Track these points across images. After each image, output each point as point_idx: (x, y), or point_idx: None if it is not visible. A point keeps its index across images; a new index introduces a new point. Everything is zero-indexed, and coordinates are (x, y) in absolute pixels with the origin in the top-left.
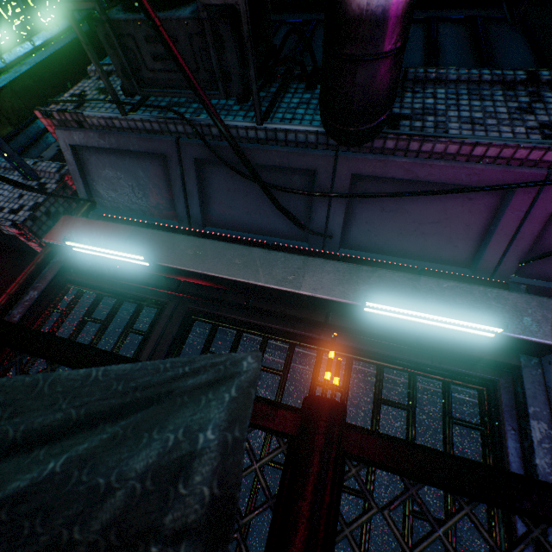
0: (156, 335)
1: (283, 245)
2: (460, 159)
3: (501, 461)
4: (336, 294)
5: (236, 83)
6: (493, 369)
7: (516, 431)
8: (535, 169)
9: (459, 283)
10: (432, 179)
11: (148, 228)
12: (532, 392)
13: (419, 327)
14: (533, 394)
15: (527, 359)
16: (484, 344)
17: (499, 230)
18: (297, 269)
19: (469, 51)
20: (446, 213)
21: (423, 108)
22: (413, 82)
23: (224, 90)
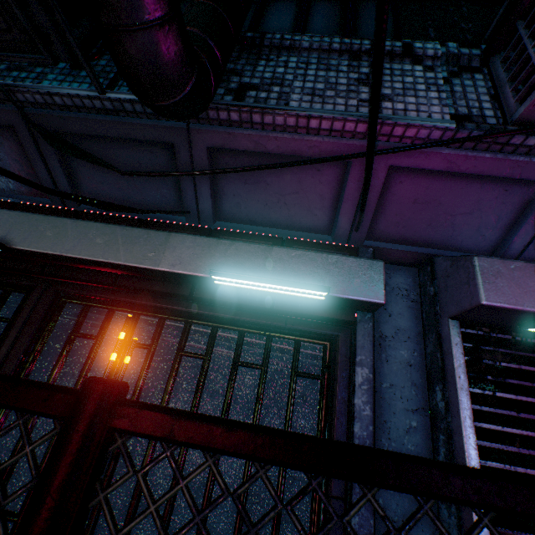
0: (21, 321)
1: (157, 220)
2: (301, 131)
3: (331, 404)
4: (193, 269)
5: (60, 46)
6: (337, 326)
7: (346, 378)
8: (364, 141)
9: (306, 251)
10: (280, 152)
11: (14, 207)
12: (362, 343)
13: (273, 294)
14: (362, 345)
15: (363, 315)
16: (328, 305)
17: (346, 199)
18: (158, 246)
19: (337, 16)
20: (301, 184)
21: (273, 77)
22: (270, 49)
23: (49, 54)
